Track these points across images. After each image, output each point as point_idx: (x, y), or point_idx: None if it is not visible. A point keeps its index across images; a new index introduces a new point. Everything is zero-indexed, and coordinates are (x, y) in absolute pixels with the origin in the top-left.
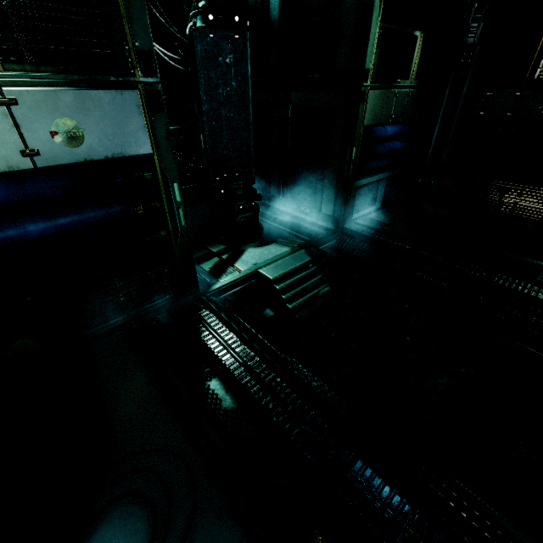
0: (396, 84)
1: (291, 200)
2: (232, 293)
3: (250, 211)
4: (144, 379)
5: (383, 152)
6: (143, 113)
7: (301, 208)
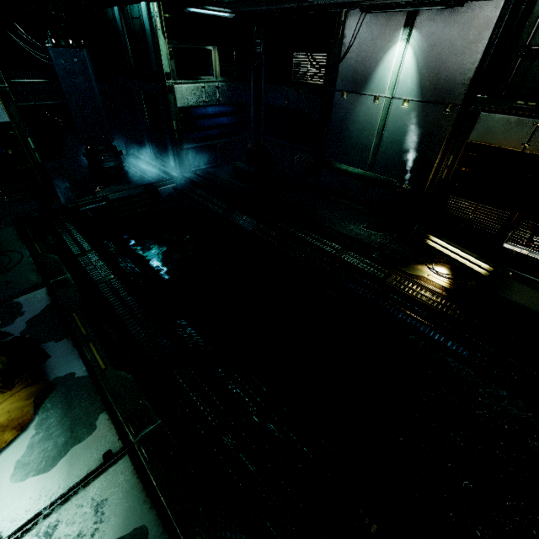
0: (201, 80)
1: (157, 157)
2: (88, 208)
3: (111, 161)
4: (15, 234)
5: (208, 125)
6: (1, 102)
7: (162, 163)
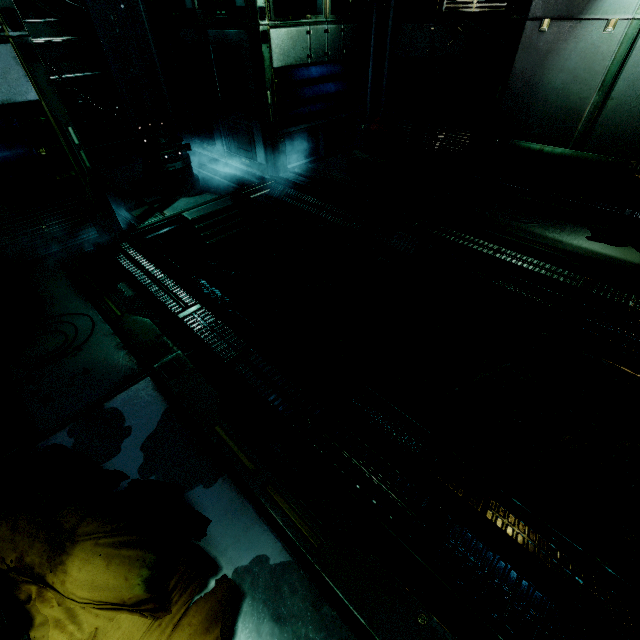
0: (306, 20)
1: (234, 152)
2: (158, 234)
3: (178, 161)
4: (68, 284)
5: (311, 95)
6: (21, 64)
7: (242, 159)
